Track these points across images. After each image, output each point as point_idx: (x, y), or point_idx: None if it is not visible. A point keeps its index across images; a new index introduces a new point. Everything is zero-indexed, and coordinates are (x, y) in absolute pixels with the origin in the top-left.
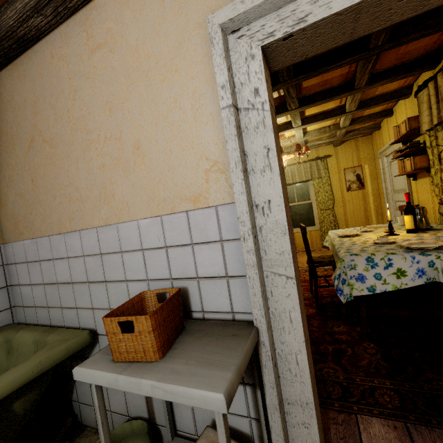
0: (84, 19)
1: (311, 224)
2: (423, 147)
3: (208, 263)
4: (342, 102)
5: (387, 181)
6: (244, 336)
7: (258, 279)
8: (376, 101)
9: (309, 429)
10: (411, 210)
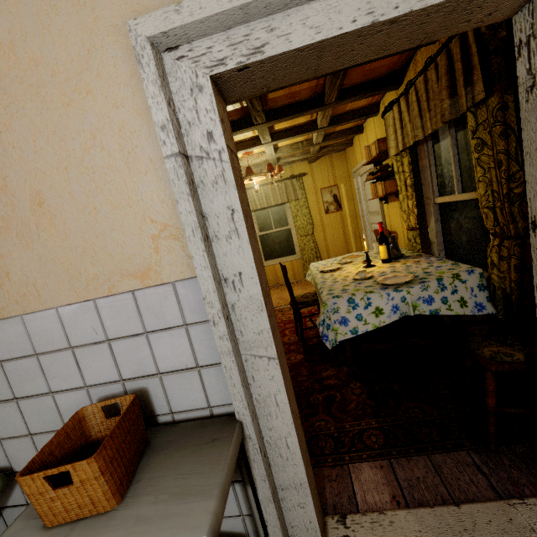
0: None
1: (291, 253)
2: (392, 171)
3: (170, 354)
4: (313, 117)
5: (362, 202)
6: (226, 439)
7: (236, 368)
8: (347, 117)
9: (305, 508)
10: (385, 239)
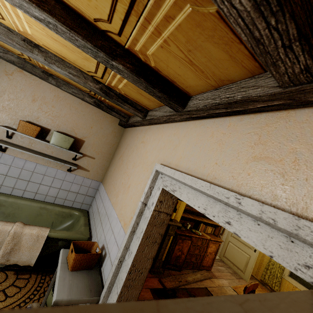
0: (146, 129)
1: None
2: None
3: (113, 253)
4: None
5: None
6: (91, 295)
7: (110, 280)
8: None
9: None
10: None
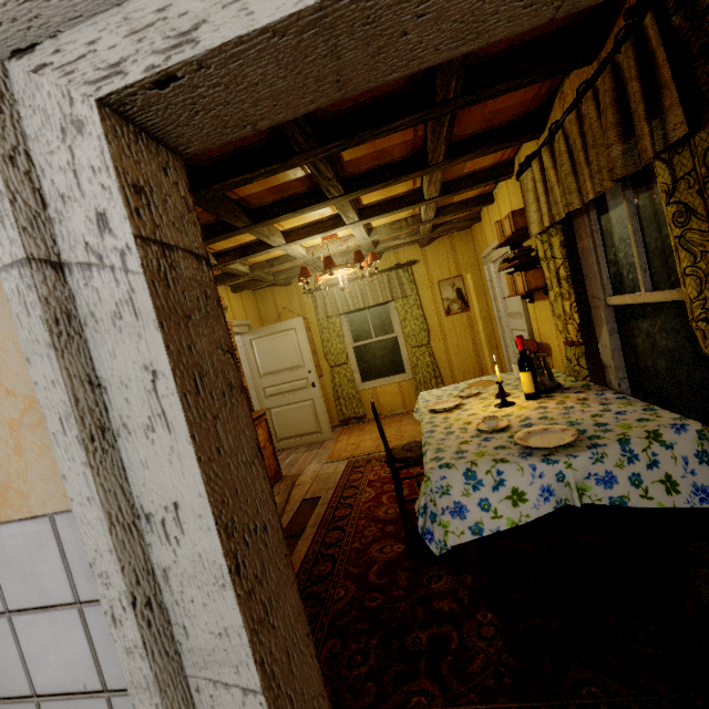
0: None
1: (399, 371)
2: (537, 257)
3: (54, 659)
4: (417, 184)
5: (498, 299)
6: None
7: None
8: (466, 182)
9: None
10: (528, 363)
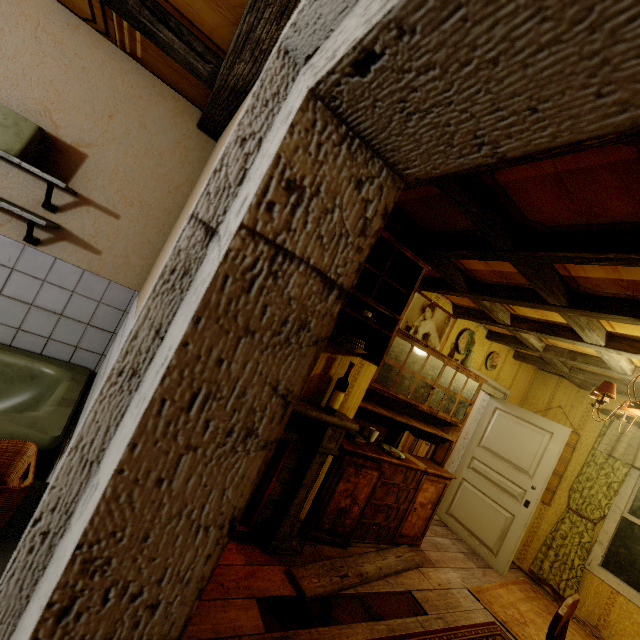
0: None
1: None
2: None
3: None
4: None
5: None
6: None
7: None
8: None
9: None
10: None
